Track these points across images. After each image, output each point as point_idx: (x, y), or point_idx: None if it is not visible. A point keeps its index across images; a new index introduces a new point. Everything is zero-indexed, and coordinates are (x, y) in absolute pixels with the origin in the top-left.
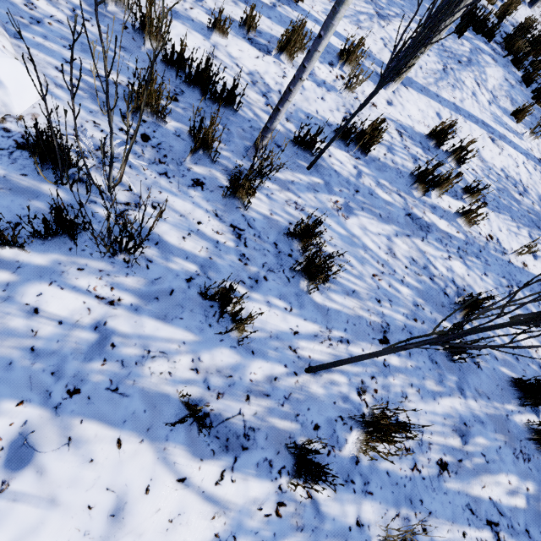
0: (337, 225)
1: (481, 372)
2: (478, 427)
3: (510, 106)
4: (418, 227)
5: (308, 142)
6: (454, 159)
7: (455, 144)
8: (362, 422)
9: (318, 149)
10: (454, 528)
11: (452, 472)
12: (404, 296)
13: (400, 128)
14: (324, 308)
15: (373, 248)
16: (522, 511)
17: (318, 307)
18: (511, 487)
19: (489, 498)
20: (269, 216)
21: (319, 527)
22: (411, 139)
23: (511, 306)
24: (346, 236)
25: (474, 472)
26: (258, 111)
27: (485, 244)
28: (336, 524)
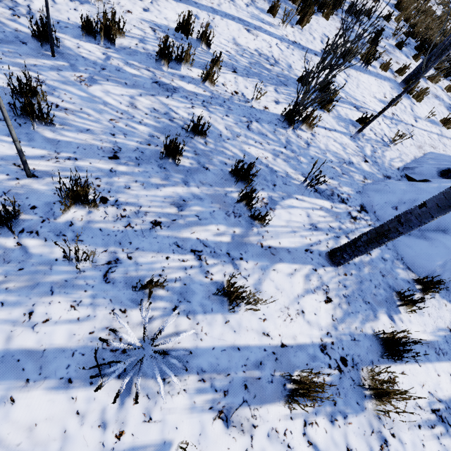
0: (79, 90)
1: (208, 172)
2: (196, 201)
3: (268, 7)
4: (164, 90)
5: (45, 34)
6: (201, 42)
7: (199, 31)
8: (68, 197)
9: (57, 39)
10: (159, 255)
11: (165, 227)
12: (140, 131)
13: (154, 26)
14: (54, 141)
15: (114, 104)
16: (226, 244)
17: (48, 140)
18: (219, 231)
19: (196, 238)
20: (5, 87)
21: (27, 260)
22: (164, 33)
23: (248, 133)
24: (86, 97)
25: (186, 225)
26: (3, 20)
27: (230, 97)
28: (44, 258)
